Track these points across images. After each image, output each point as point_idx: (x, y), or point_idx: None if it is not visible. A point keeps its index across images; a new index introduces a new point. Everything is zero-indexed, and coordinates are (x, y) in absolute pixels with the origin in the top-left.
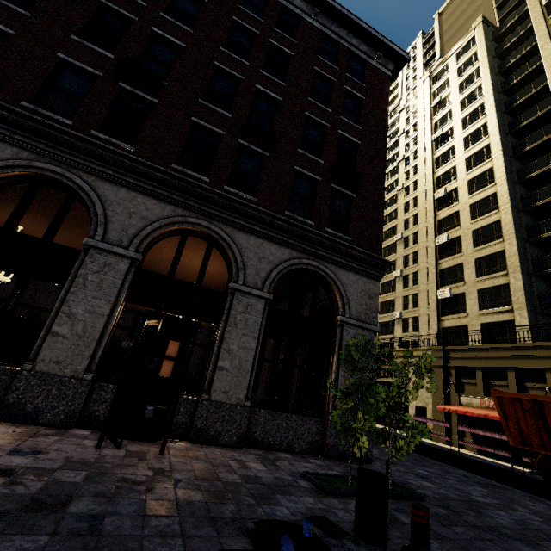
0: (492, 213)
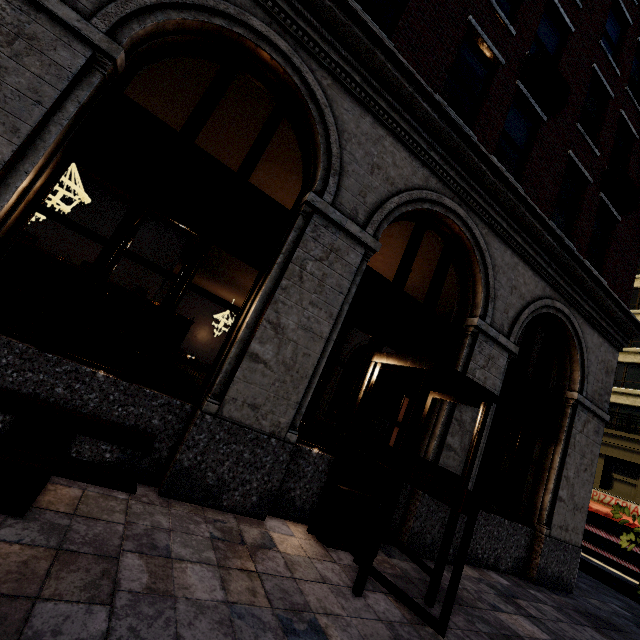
0: None
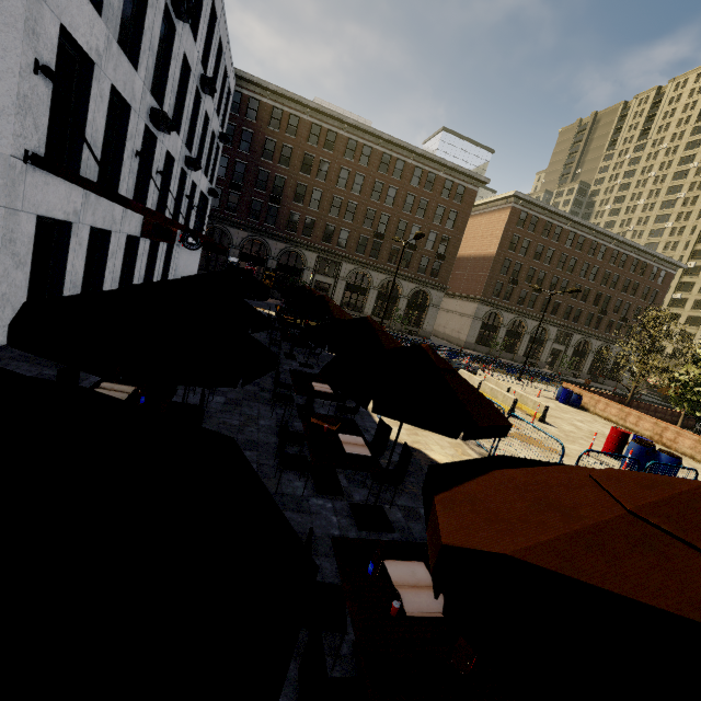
0: None
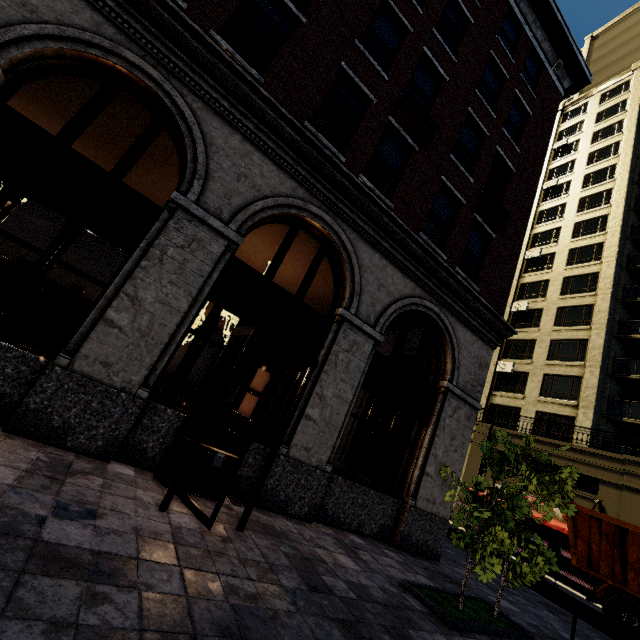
0: (587, 294)
